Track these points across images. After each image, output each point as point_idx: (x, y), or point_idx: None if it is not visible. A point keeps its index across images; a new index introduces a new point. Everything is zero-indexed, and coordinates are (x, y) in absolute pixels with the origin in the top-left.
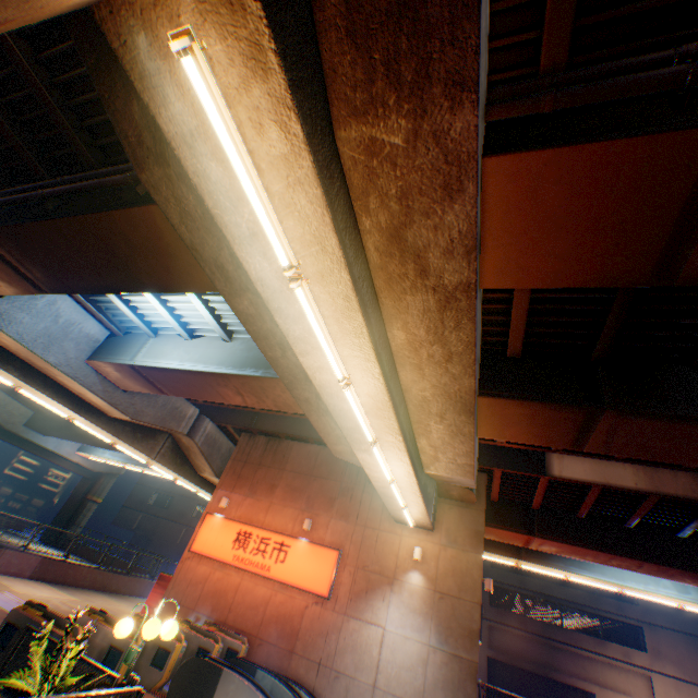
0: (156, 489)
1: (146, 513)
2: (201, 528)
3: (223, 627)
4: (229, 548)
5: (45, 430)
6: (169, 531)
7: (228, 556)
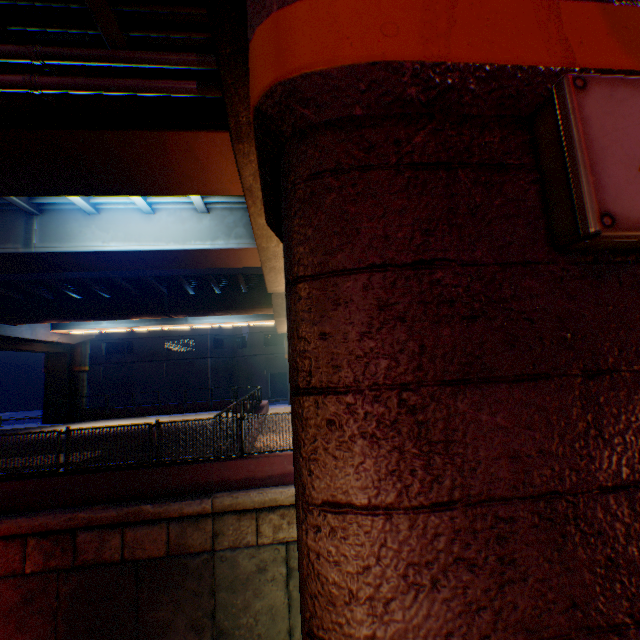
0: (103, 341)
1: (108, 365)
2: None
3: None
4: None
5: (32, 320)
6: (149, 371)
7: None
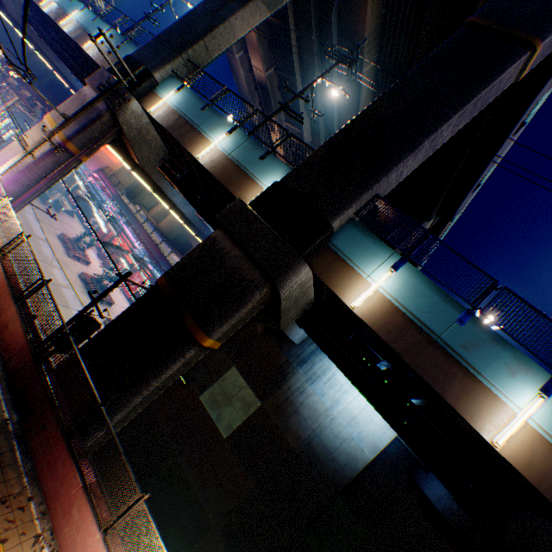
0: None
1: None
2: None
3: None
4: None
5: None
6: None
7: None
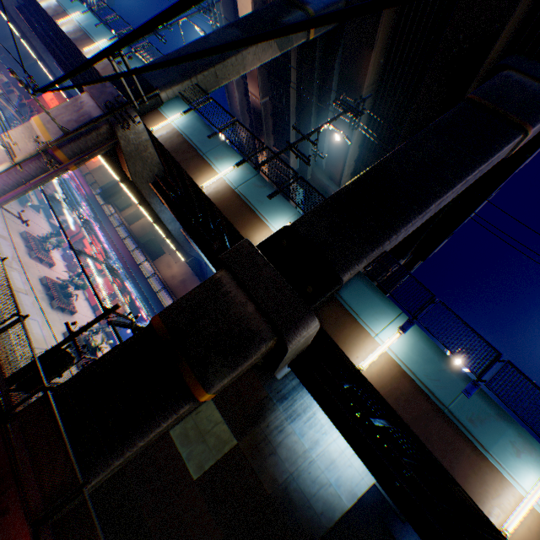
0: None
1: None
2: (48, 94)
3: (36, 110)
4: (50, 101)
5: None
6: None
7: (48, 102)
